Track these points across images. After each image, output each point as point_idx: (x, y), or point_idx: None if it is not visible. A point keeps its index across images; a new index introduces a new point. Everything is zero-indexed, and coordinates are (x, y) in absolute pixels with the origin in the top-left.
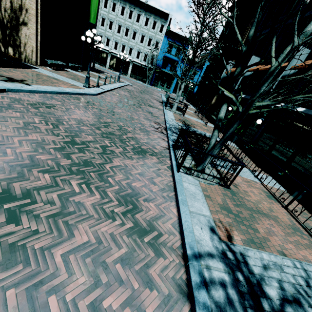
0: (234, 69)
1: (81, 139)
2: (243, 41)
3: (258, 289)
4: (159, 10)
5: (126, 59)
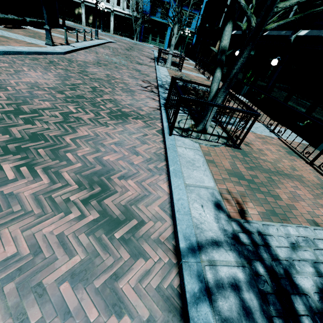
0: None
1: (31, 106)
2: None
3: (287, 282)
4: None
5: (104, 9)
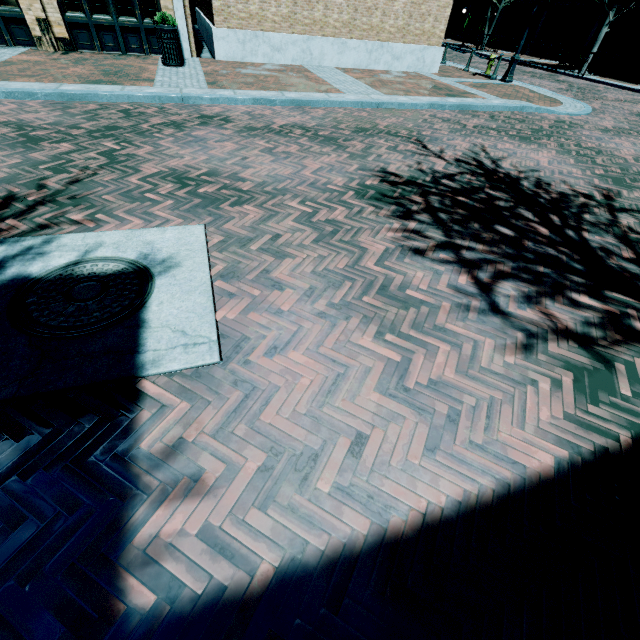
0: None
1: None
2: None
3: None
4: None
5: None
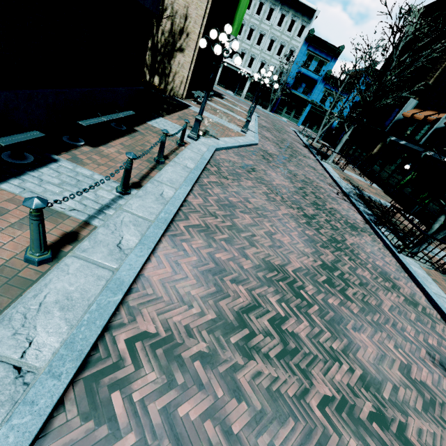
0: (420, 113)
1: (307, 212)
2: (437, 72)
3: None
4: (302, 5)
5: (243, 72)
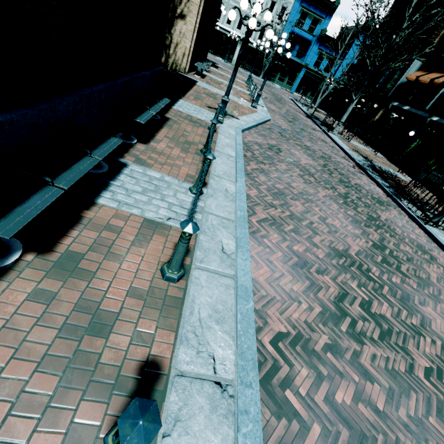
0: (426, 76)
1: (340, 191)
2: (443, 30)
3: None
4: None
5: (232, 35)
